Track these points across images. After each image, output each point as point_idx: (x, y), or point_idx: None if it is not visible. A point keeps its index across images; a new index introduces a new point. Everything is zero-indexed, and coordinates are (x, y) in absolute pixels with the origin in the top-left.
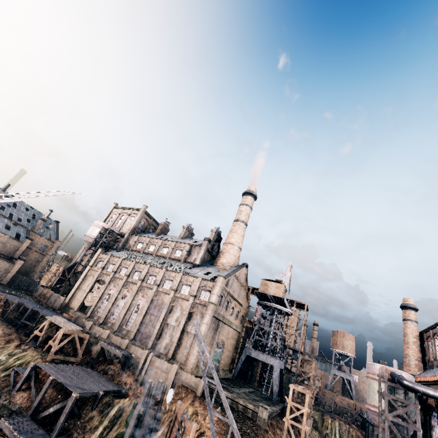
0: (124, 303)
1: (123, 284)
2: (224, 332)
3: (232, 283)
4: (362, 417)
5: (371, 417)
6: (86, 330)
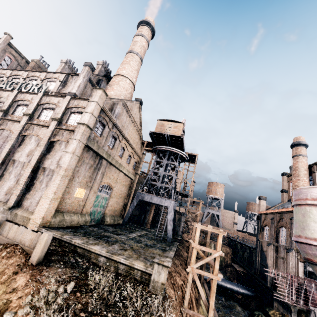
0: None
1: None
2: (110, 175)
3: (120, 114)
4: (232, 239)
5: (309, 253)
6: None
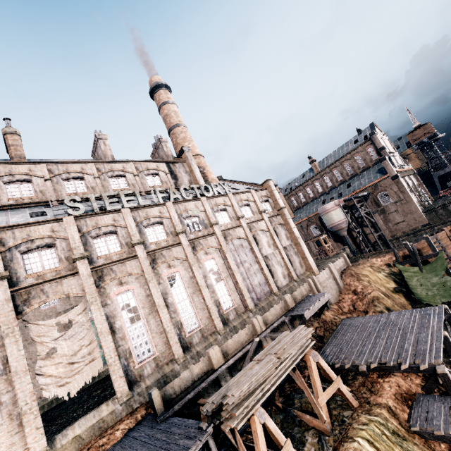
0: (187, 287)
1: (148, 262)
2: None
3: None
4: None
5: (338, 227)
6: (229, 363)
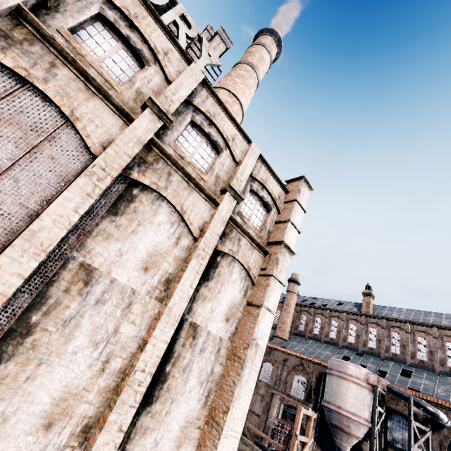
0: None
1: None
2: None
3: None
4: None
5: (343, 423)
6: None
